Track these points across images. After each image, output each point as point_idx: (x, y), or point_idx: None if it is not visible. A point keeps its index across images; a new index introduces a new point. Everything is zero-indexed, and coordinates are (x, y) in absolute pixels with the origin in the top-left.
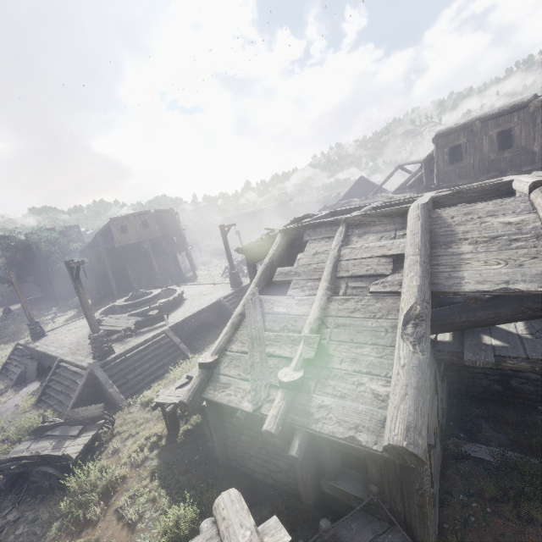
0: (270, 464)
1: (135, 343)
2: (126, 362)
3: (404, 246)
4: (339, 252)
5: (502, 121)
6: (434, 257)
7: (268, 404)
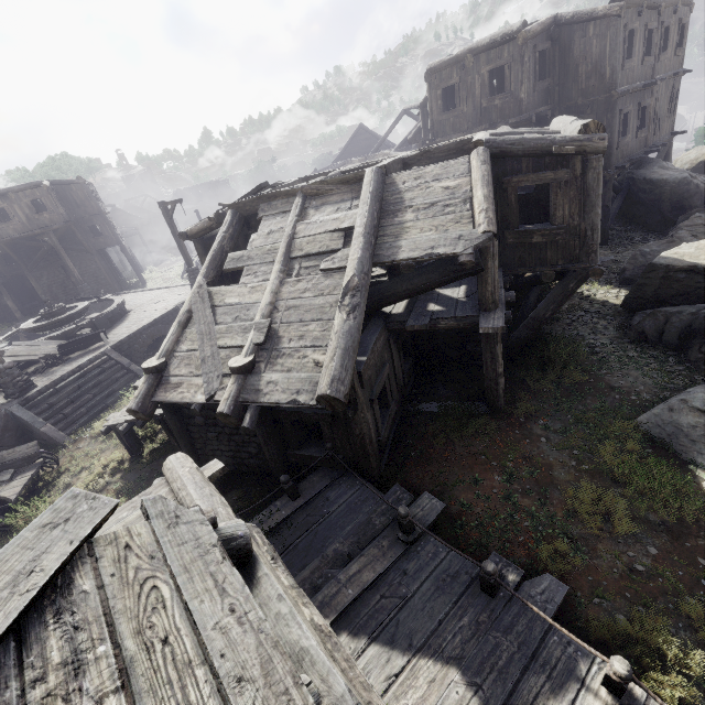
0: (241, 453)
1: (65, 371)
2: (57, 395)
3: (356, 217)
4: (294, 229)
5: (494, 56)
6: (382, 227)
7: (221, 391)
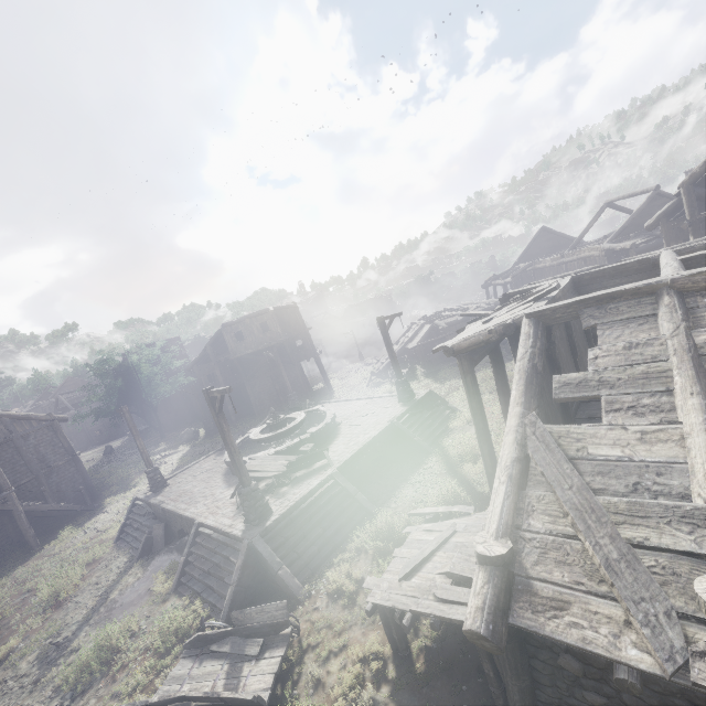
0: None
1: (298, 496)
2: (291, 525)
3: None
4: (690, 340)
5: None
6: None
7: (704, 662)
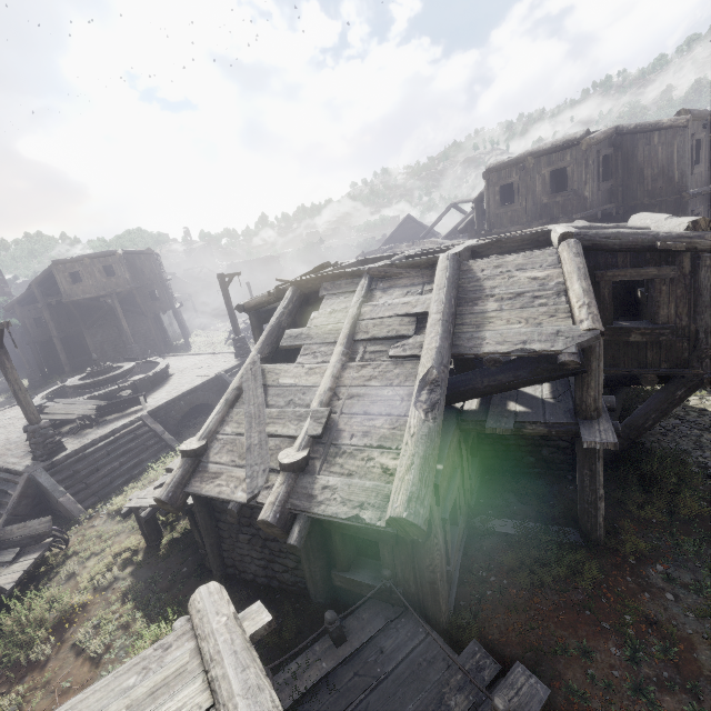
0: (275, 564)
1: (98, 435)
2: (84, 461)
3: (429, 302)
4: (359, 310)
5: (555, 158)
6: (460, 315)
7: (266, 491)
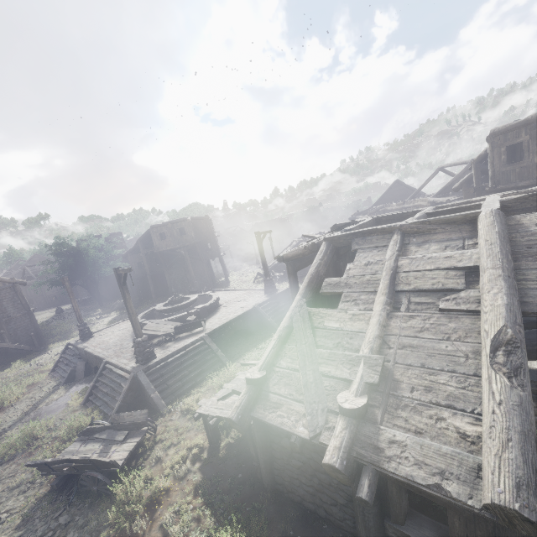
0: (323, 495)
1: (175, 348)
2: (167, 367)
3: (477, 257)
4: (396, 263)
5: None
6: (519, 270)
7: (328, 432)
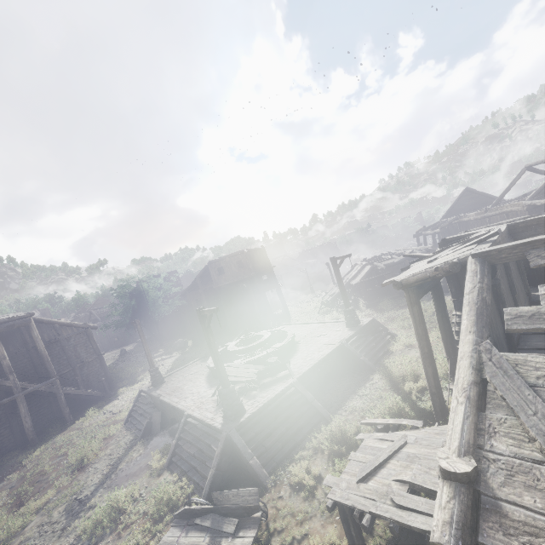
0: None
1: (265, 399)
2: (260, 423)
3: None
4: None
5: None
6: None
7: None
